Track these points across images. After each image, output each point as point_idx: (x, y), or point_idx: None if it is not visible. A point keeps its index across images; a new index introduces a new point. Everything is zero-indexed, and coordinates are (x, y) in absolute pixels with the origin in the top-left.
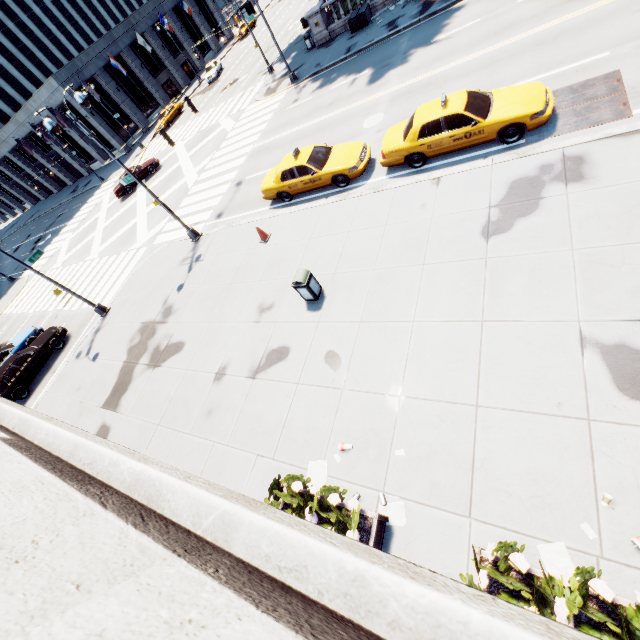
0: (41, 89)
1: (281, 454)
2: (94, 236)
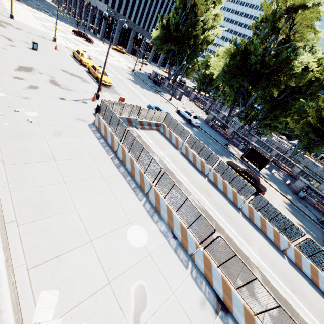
0: (103, 3)
1: None
2: (51, 24)
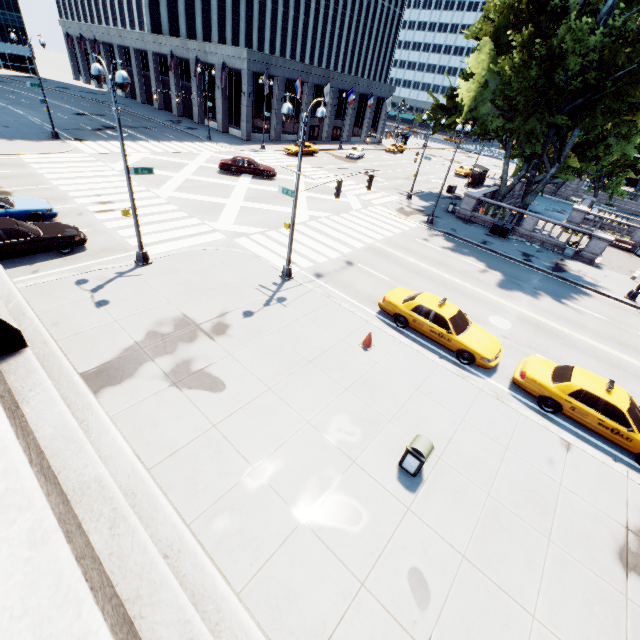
0: (230, 47)
1: None
2: (173, 176)
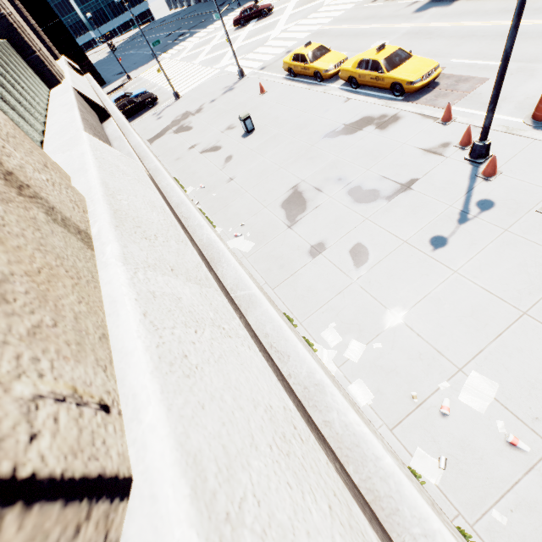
0: None
1: (185, 181)
2: (206, 48)
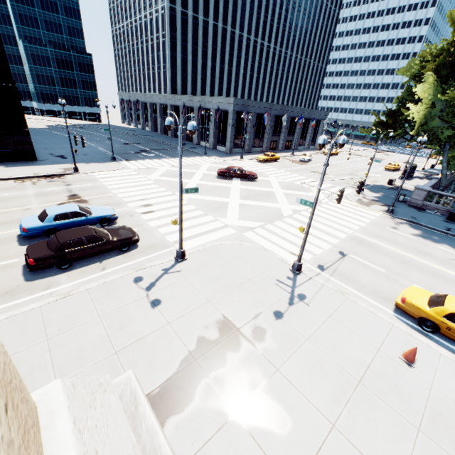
0: (222, 98)
1: None
2: (188, 182)
